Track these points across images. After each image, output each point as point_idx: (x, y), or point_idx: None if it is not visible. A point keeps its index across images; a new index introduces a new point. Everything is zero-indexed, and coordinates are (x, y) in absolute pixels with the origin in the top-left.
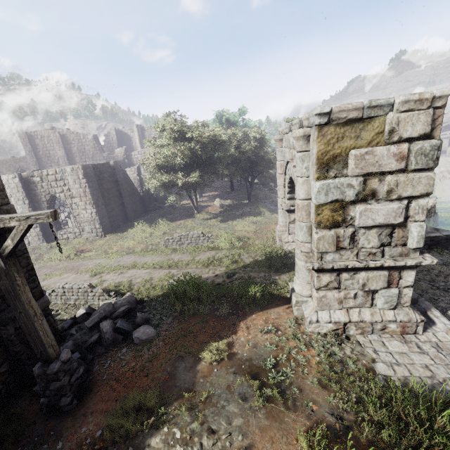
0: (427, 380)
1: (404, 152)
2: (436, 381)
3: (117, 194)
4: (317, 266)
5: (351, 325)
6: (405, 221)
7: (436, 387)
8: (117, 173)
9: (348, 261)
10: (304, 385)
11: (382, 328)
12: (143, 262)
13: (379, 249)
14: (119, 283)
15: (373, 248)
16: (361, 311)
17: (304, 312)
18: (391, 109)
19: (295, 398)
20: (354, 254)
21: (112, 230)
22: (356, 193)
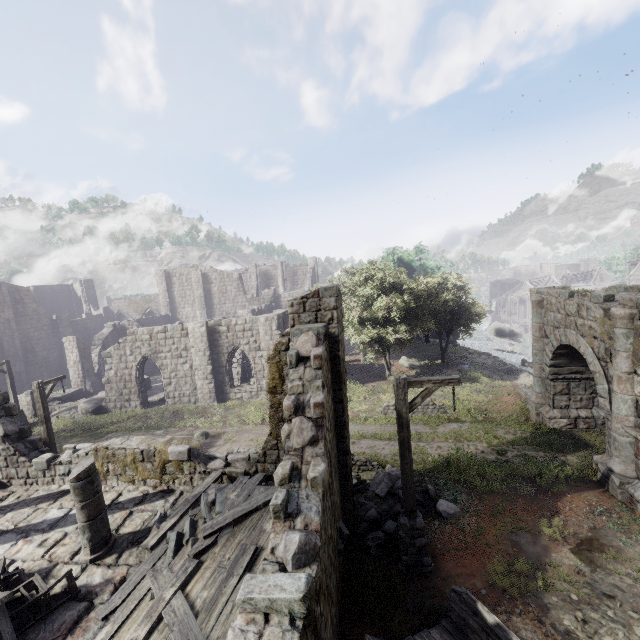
0: None
1: None
2: None
3: None
4: None
5: None
6: None
7: None
8: None
9: None
10: None
11: None
12: (372, 432)
13: None
14: (364, 454)
15: None
16: None
17: (637, 495)
18: None
19: None
20: None
21: None
22: None
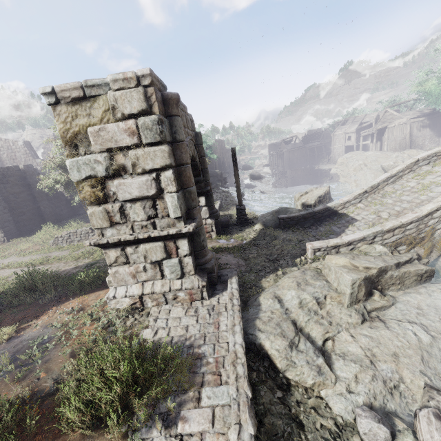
0: (177, 338)
1: (133, 128)
2: (183, 338)
3: (31, 198)
4: (93, 241)
5: (145, 297)
6: (160, 193)
7: (179, 343)
8: (30, 176)
9: (123, 235)
10: (54, 357)
11: (173, 298)
12: (18, 262)
13: (149, 222)
14: None
15: (143, 221)
16: (154, 284)
17: (109, 290)
18: (110, 88)
19: (34, 369)
20: (129, 228)
21: (20, 235)
22: (105, 168)
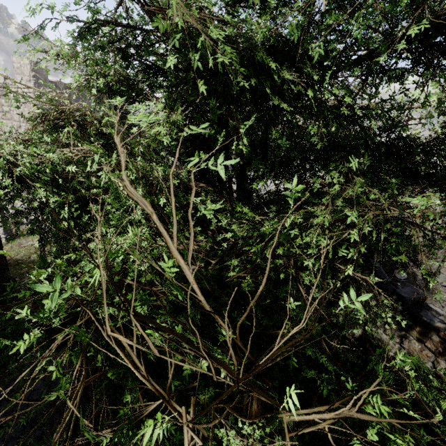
0: None
1: None
2: None
3: None
4: None
5: None
6: None
7: None
8: None
9: None
10: None
11: None
12: None
13: None
14: None
15: None
16: None
17: None
18: None
19: None
20: None
21: None
22: None
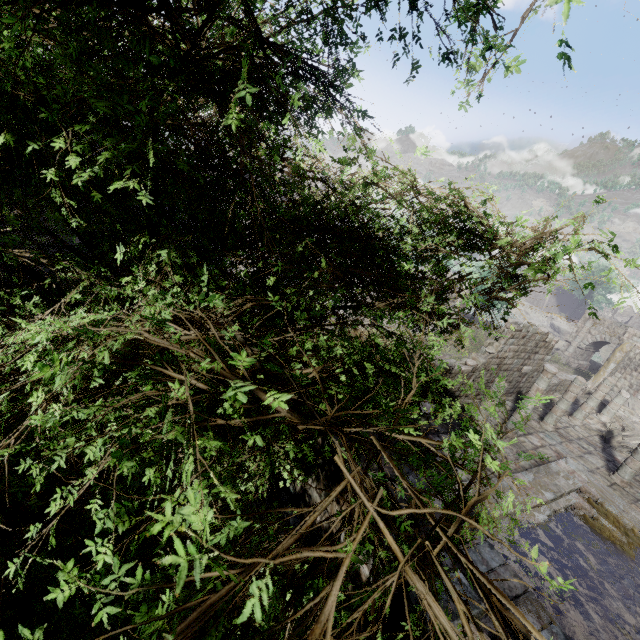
0: None
1: None
2: None
3: None
4: None
5: None
6: None
7: None
8: None
9: None
10: None
11: None
12: None
13: None
14: None
15: None
16: None
17: None
18: None
19: None
20: None
21: None
22: None
